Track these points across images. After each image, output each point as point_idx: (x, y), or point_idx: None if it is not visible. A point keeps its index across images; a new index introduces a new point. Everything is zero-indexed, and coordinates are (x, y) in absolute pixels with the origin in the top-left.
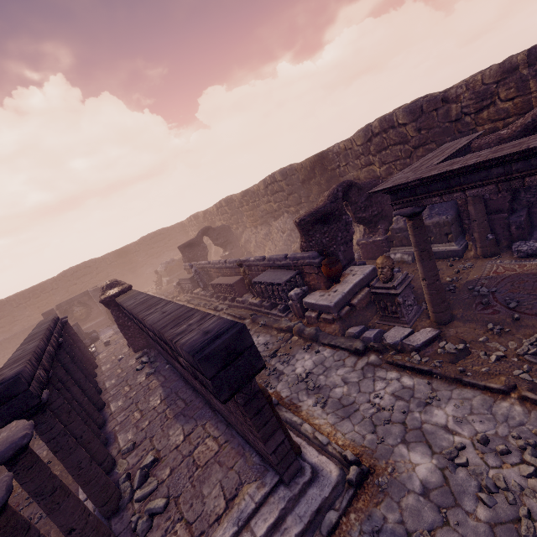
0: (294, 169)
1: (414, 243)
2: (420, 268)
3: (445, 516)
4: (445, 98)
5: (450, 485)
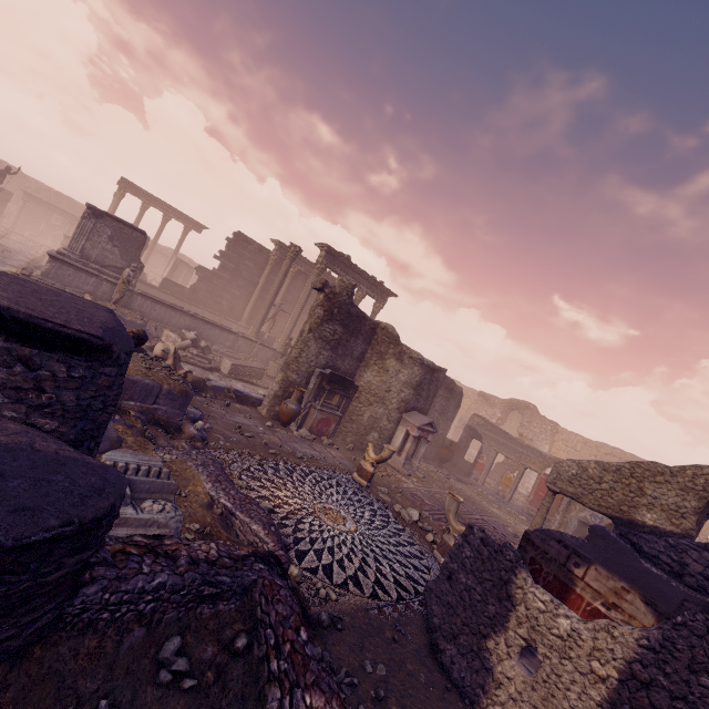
0: None
1: (21, 208)
2: (18, 214)
3: (27, 241)
4: (28, 178)
5: (27, 241)
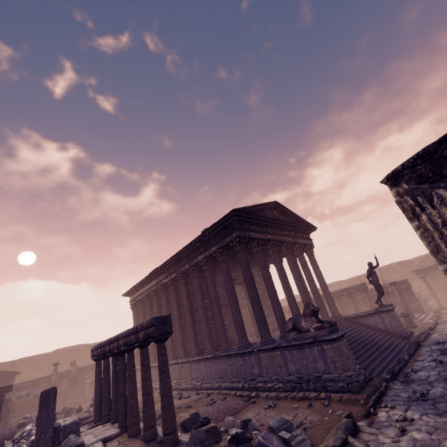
0: (343, 282)
1: (425, 284)
2: (429, 291)
3: None
4: (410, 261)
5: None
